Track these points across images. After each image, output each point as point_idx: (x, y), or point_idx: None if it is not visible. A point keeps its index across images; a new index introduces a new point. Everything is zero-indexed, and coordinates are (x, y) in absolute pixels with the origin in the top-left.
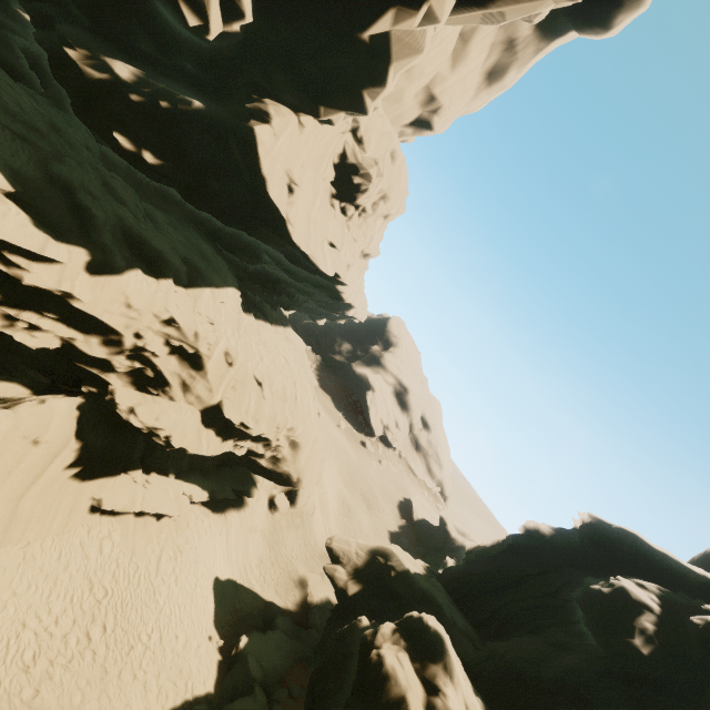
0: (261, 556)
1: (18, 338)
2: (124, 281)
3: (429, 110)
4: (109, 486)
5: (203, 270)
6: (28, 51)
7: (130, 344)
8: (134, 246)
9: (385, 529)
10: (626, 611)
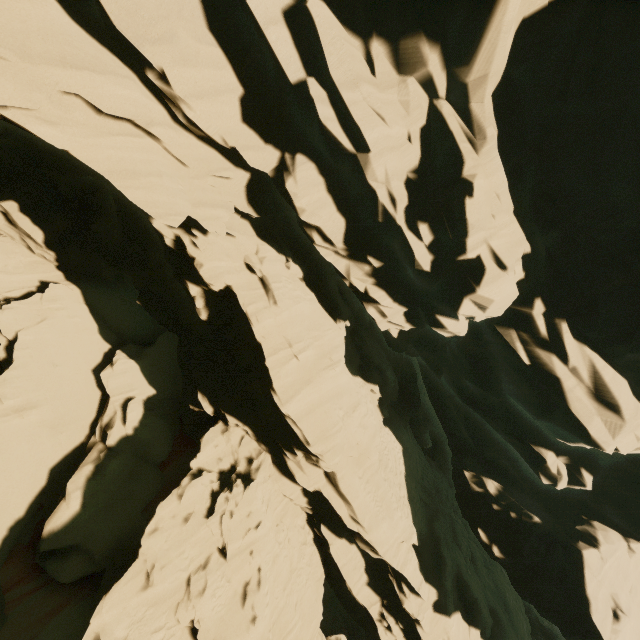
0: None
1: (379, 631)
2: (450, 622)
3: None
4: None
5: (504, 625)
6: (432, 431)
7: None
8: (460, 589)
9: None
10: None
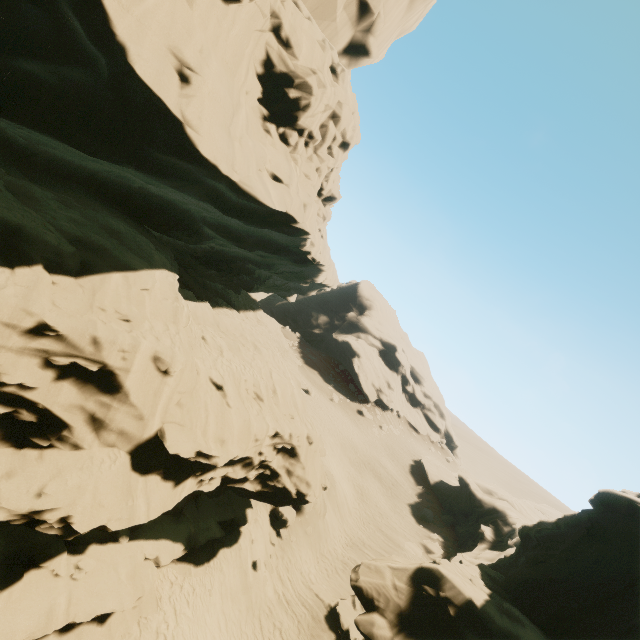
0: (271, 598)
1: None
2: None
3: (362, 29)
4: None
5: (109, 250)
6: None
7: None
8: None
9: (404, 503)
10: None
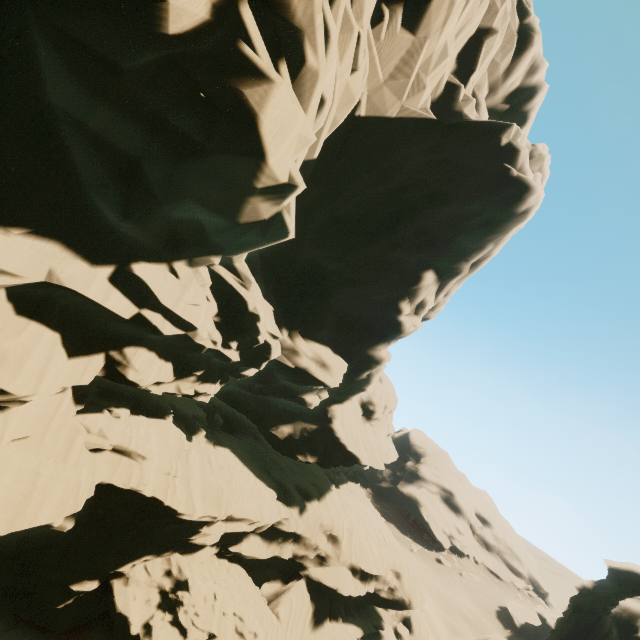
0: None
1: (283, 556)
2: (308, 512)
3: None
4: (322, 631)
5: (320, 484)
6: (222, 412)
7: (314, 542)
8: (300, 491)
9: None
10: (631, 618)
